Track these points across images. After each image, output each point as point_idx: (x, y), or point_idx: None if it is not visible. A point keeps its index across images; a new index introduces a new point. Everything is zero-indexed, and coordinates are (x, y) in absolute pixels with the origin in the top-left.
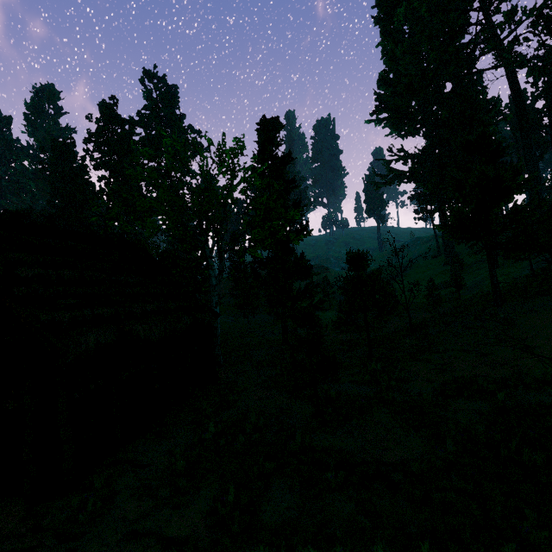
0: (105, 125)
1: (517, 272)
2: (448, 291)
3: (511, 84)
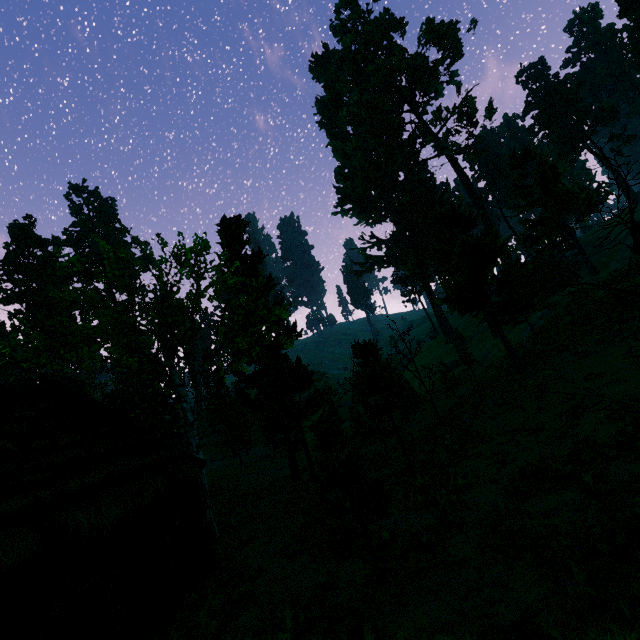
0: (19, 249)
1: (517, 337)
2: (459, 370)
3: (456, 169)
